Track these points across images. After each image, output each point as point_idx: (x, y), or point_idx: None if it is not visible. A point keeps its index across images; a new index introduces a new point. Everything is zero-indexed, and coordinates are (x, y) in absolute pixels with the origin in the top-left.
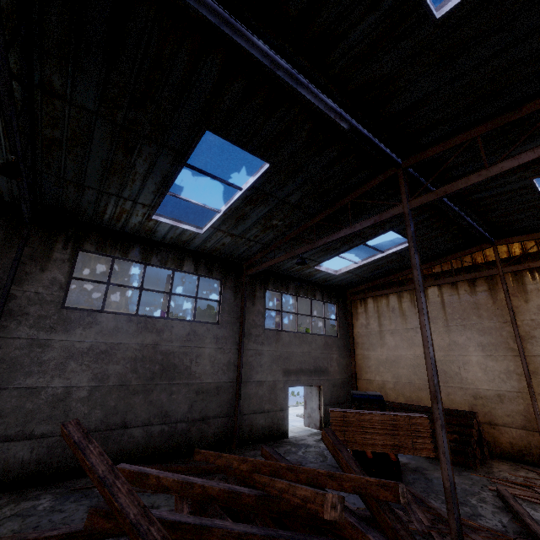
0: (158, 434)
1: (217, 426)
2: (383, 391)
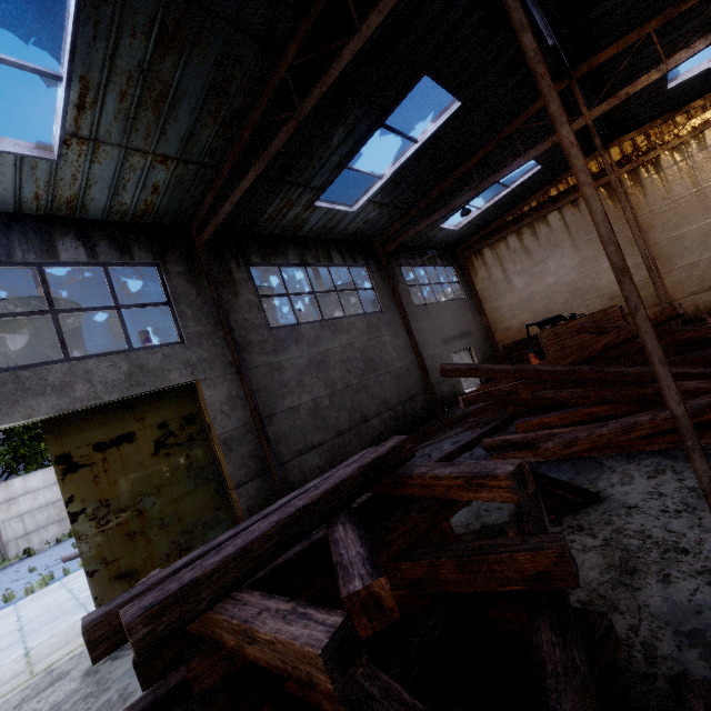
0: (388, 419)
1: (421, 402)
2: (523, 331)
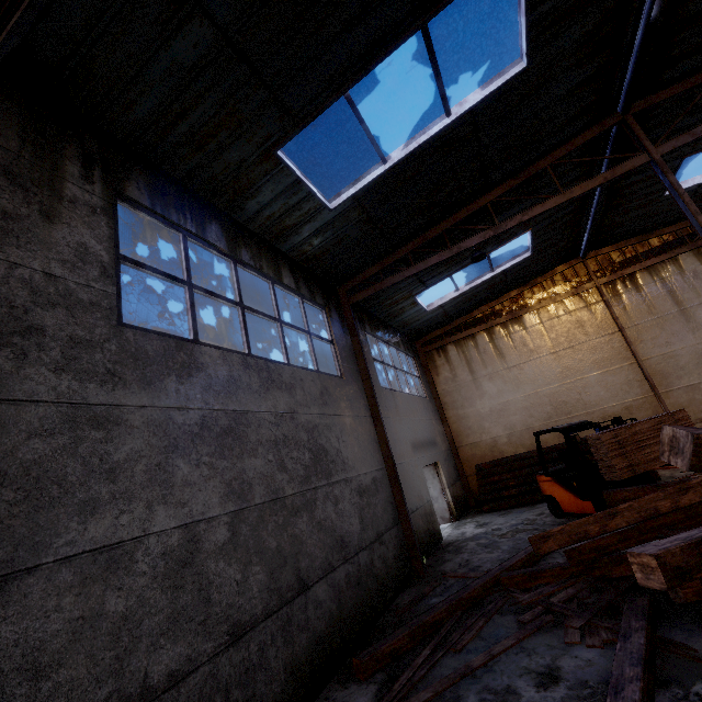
0: (345, 584)
1: (392, 544)
2: (496, 450)
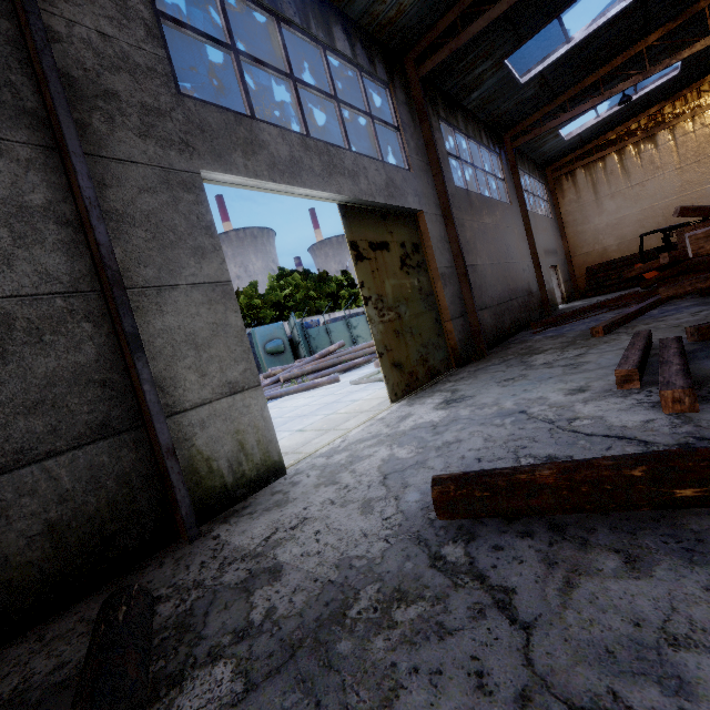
0: (521, 305)
1: (536, 299)
2: (605, 256)
